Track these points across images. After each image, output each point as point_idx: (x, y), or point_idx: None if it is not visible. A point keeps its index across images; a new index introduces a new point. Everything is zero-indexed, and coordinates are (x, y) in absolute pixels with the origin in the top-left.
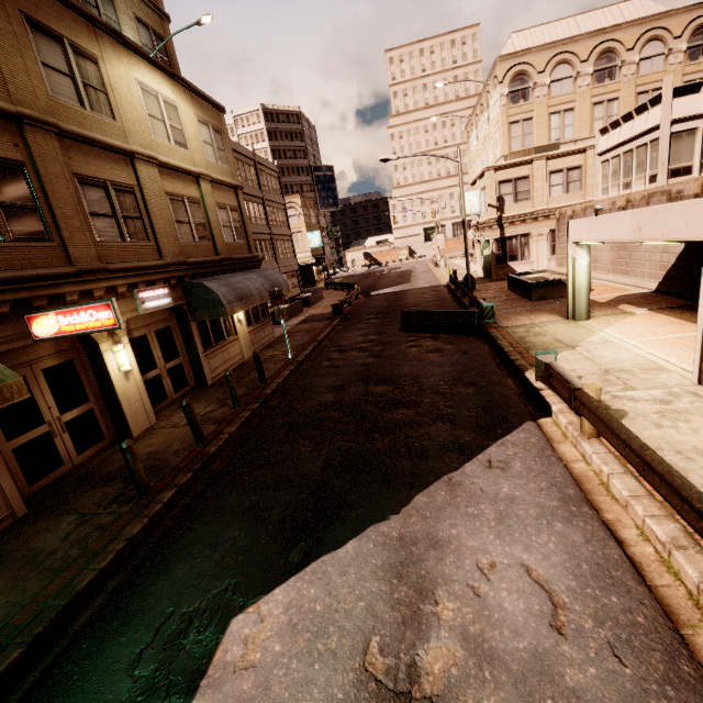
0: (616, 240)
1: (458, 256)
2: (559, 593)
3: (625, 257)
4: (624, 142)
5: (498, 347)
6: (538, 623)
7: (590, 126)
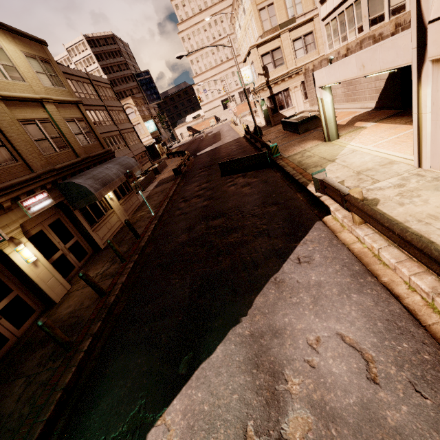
0: (348, 78)
1: (247, 114)
2: (367, 350)
3: (352, 90)
4: (337, 6)
5: (285, 172)
6: (359, 379)
7: (312, 1)
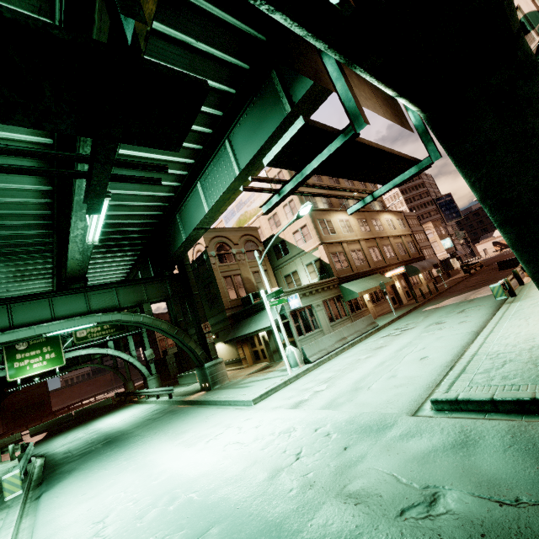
0: None
1: None
2: None
3: None
4: None
5: None
6: None
7: None
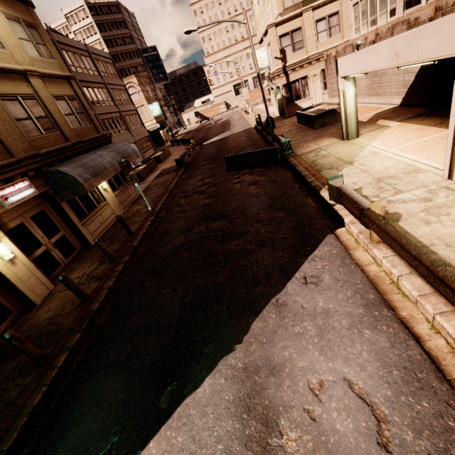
0: (377, 69)
1: (260, 102)
2: (379, 406)
3: (377, 82)
4: None
5: (297, 172)
6: (367, 442)
7: None
